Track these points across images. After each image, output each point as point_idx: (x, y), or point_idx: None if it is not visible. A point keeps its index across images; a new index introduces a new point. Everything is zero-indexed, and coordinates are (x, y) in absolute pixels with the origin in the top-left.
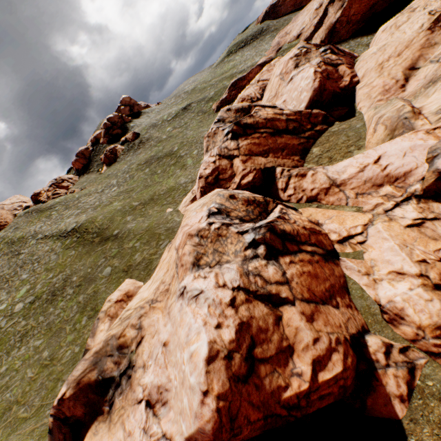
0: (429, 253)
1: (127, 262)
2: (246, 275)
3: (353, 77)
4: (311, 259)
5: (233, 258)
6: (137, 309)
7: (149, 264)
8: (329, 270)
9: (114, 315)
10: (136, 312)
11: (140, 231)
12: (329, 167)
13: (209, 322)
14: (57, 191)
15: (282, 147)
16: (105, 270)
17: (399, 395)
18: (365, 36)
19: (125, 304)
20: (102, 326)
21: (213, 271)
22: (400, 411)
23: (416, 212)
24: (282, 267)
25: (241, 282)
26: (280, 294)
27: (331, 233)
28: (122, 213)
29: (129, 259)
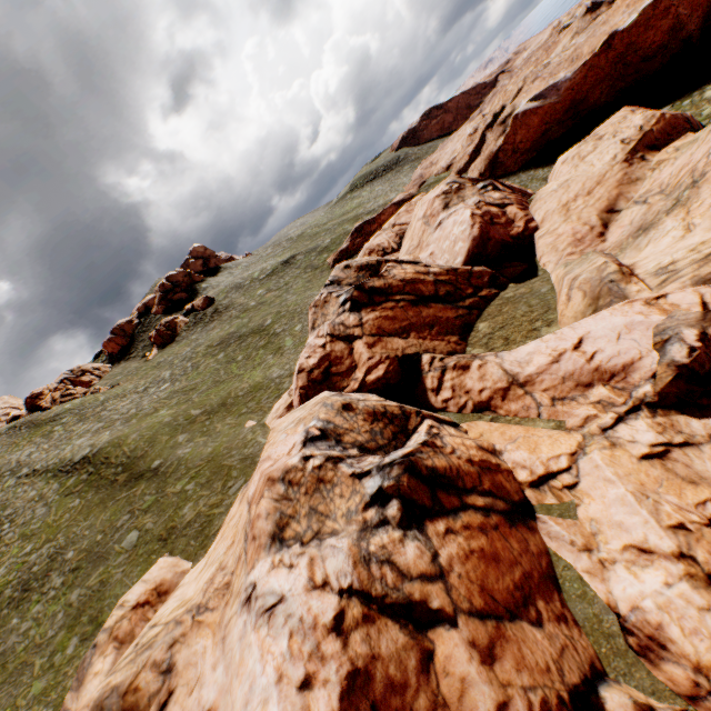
0: (688, 510)
1: (168, 522)
2: (365, 562)
3: (529, 221)
4: (484, 522)
5: (344, 526)
6: (169, 625)
7: (207, 525)
8: (518, 542)
9: (127, 636)
10: (165, 633)
11: (197, 461)
12: (505, 354)
13: (288, 674)
14: (70, 391)
15: (431, 321)
16: (127, 537)
17: None
18: (540, 168)
19: (152, 610)
20: (99, 664)
21: (306, 552)
22: None
23: (653, 432)
24: (431, 542)
25: (355, 579)
26: (429, 602)
27: (518, 469)
28: (171, 430)
29: (173, 515)
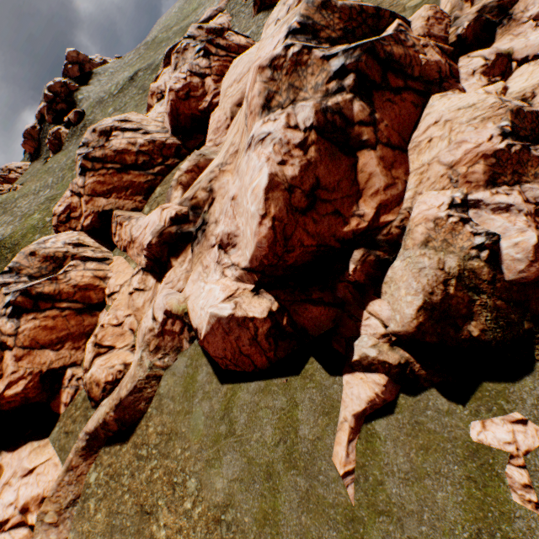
0: (119, 318)
1: None
2: None
3: (215, 97)
4: (58, 314)
5: None
6: None
7: None
8: (77, 321)
9: None
10: None
11: None
12: (142, 219)
13: None
14: None
15: (128, 185)
16: None
17: (66, 402)
18: None
19: None
20: None
21: None
22: (63, 410)
23: (137, 282)
24: (21, 323)
25: None
26: (8, 343)
27: (108, 288)
28: (33, 230)
29: None
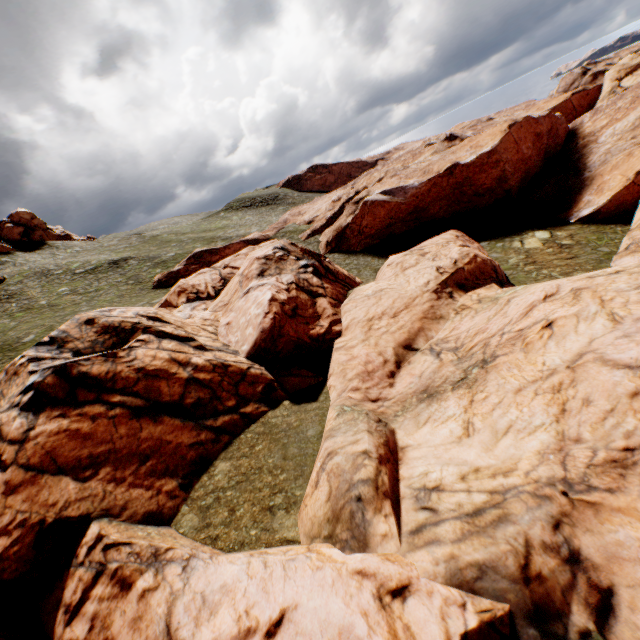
0: None
1: None
2: None
3: (335, 323)
4: None
5: None
6: None
7: None
8: None
9: None
10: None
11: None
12: (200, 566)
13: None
14: None
15: (149, 448)
16: None
17: None
18: (377, 256)
19: None
20: None
21: None
22: None
23: None
24: None
25: None
26: None
27: None
28: None
29: None
